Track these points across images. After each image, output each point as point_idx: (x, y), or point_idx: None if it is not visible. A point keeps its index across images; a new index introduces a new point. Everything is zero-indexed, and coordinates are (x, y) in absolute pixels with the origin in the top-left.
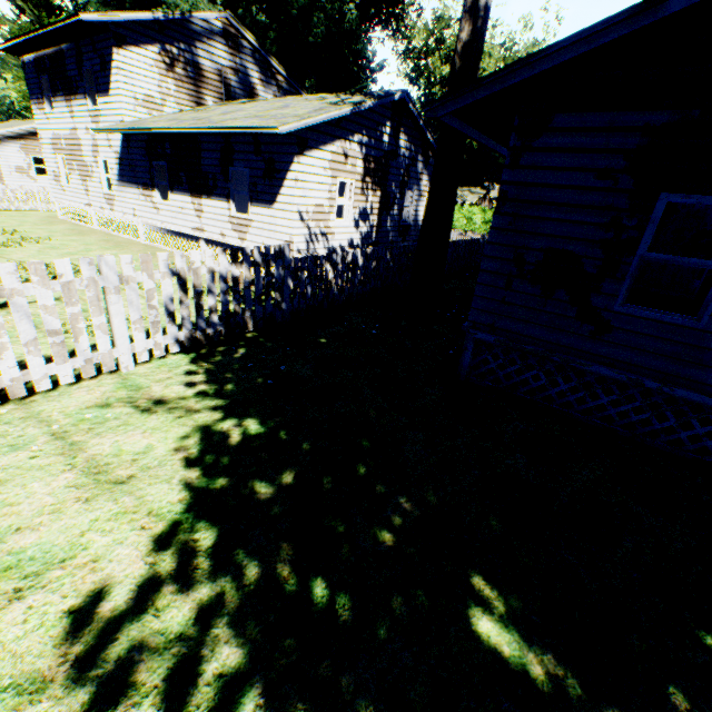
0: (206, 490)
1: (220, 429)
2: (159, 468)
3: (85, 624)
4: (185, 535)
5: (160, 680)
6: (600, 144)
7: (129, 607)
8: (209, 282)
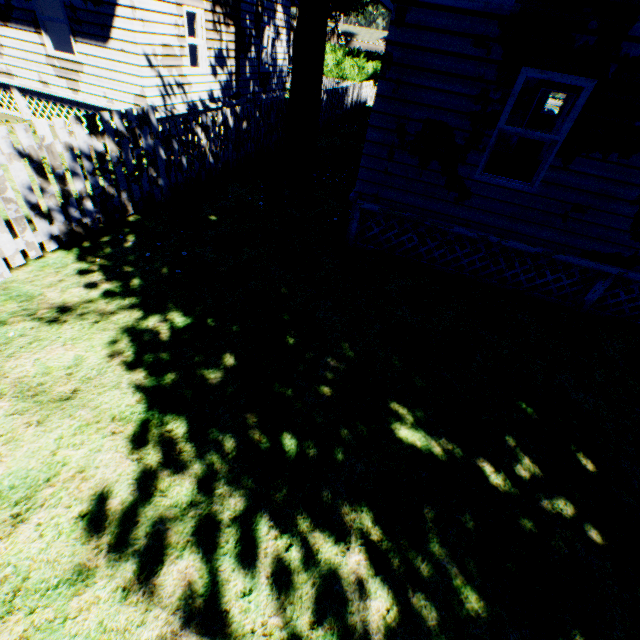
0: (159, 387)
1: (147, 328)
2: (101, 377)
3: (102, 521)
4: (158, 430)
5: (190, 536)
6: (480, 5)
7: (136, 497)
8: (70, 161)
